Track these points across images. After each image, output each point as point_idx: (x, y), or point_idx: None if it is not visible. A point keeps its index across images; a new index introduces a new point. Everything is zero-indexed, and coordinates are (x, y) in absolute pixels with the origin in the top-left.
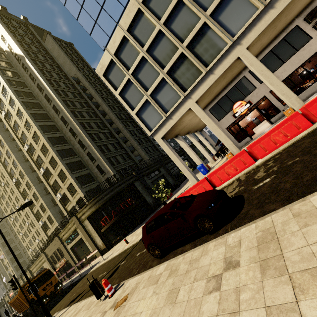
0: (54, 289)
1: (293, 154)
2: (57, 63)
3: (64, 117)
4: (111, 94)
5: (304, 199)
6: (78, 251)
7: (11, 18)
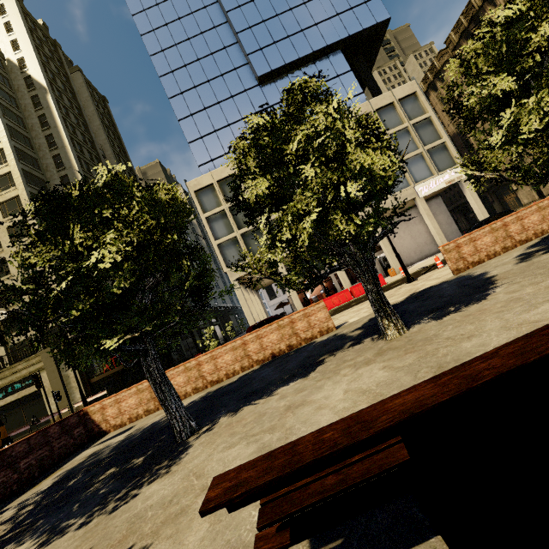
0: (1, 444)
1: (342, 307)
2: (85, 119)
3: None
4: None
5: (343, 312)
6: (8, 418)
7: (38, 25)
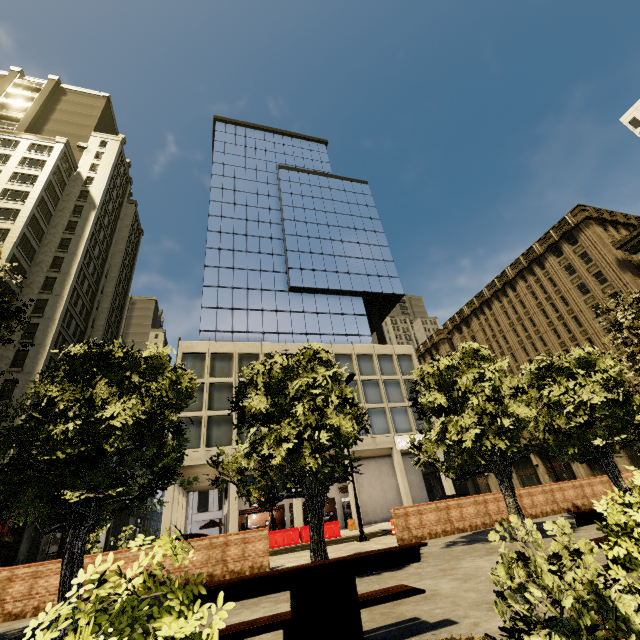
0: None
1: (283, 550)
2: (113, 240)
3: (49, 303)
4: (119, 325)
5: (283, 554)
6: None
7: (125, 164)
